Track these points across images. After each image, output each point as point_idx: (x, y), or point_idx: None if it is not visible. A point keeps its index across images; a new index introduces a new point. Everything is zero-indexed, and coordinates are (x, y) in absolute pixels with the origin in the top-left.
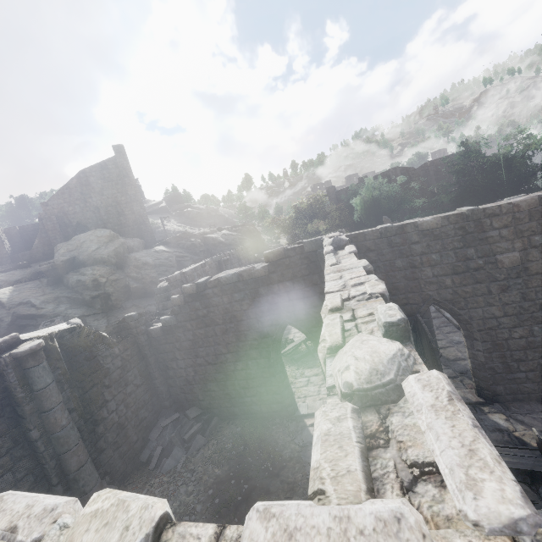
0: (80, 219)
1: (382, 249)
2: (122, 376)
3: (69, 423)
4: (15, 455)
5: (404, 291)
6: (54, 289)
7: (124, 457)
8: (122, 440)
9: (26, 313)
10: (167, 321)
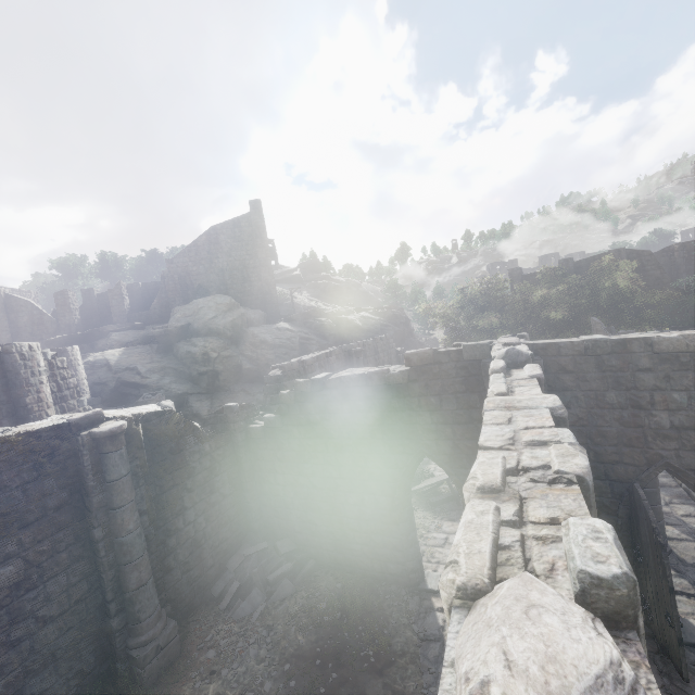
0: (203, 282)
1: (585, 372)
2: (208, 480)
3: (137, 529)
4: (74, 553)
5: (615, 442)
6: (163, 357)
7: (193, 584)
8: (194, 562)
9: (130, 381)
10: (270, 421)
